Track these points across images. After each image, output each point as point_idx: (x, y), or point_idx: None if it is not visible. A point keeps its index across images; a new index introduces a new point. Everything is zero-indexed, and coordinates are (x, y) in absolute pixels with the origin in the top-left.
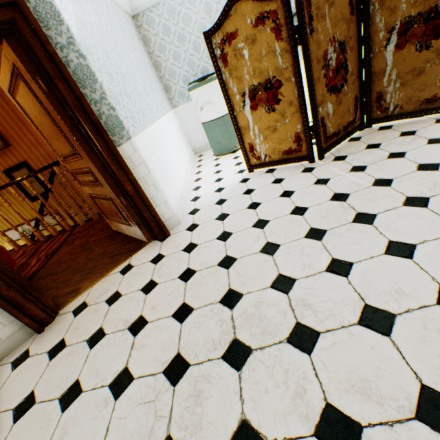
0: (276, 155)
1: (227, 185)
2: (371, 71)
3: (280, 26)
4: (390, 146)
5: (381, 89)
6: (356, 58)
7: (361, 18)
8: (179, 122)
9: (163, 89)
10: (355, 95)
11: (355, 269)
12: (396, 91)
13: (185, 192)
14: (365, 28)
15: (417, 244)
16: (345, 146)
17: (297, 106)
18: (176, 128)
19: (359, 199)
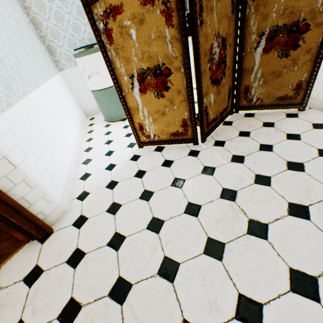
0: (164, 136)
1: (119, 161)
2: (242, 67)
3: (171, 10)
4: (258, 136)
5: (249, 84)
6: (232, 54)
7: (239, 18)
8: (67, 85)
9: (46, 50)
10: (229, 86)
11: (267, 317)
12: (259, 87)
13: (74, 168)
14: (241, 28)
15: (318, 276)
16: (221, 129)
17: (185, 96)
18: (63, 93)
19: (247, 200)
